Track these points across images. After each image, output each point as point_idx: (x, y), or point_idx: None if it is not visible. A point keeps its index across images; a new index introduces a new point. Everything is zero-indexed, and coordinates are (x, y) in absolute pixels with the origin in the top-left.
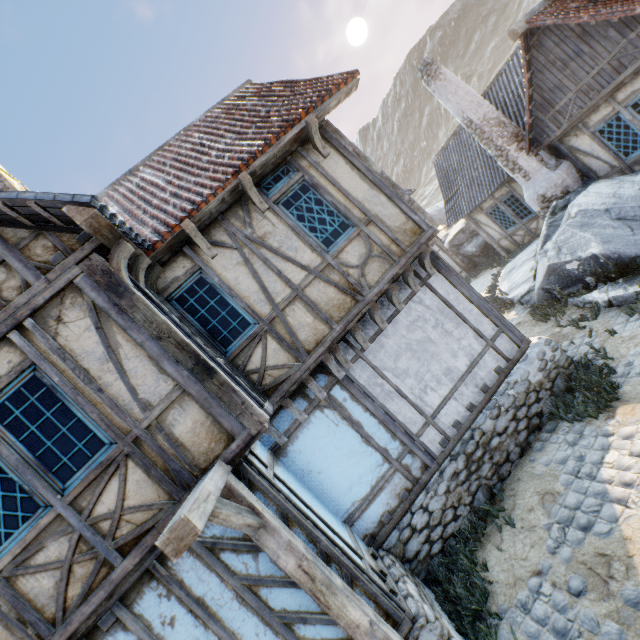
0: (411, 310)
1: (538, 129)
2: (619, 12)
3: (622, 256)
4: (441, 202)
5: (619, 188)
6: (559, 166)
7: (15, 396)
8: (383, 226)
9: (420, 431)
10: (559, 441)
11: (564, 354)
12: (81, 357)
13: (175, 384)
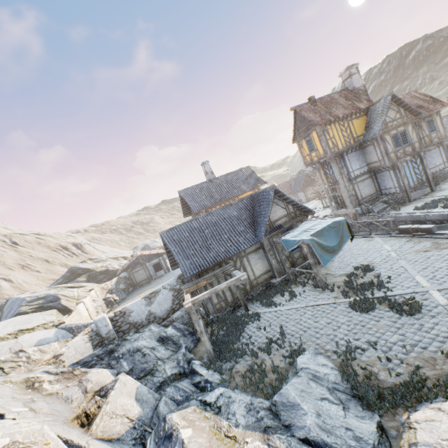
0: (434, 151)
1: None
2: None
3: None
4: None
5: None
6: None
7: (402, 133)
8: (440, 133)
9: None
10: None
11: None
12: (409, 132)
13: (417, 140)
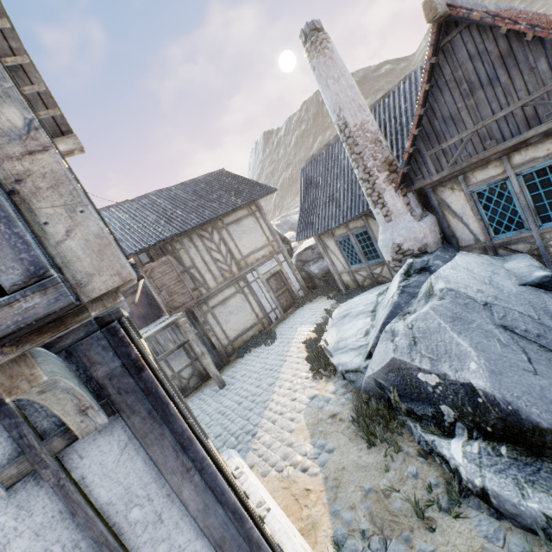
0: None
1: (415, 165)
2: None
3: (522, 415)
4: None
5: (494, 273)
6: (425, 218)
7: None
8: None
9: None
10: None
11: None
12: None
13: None
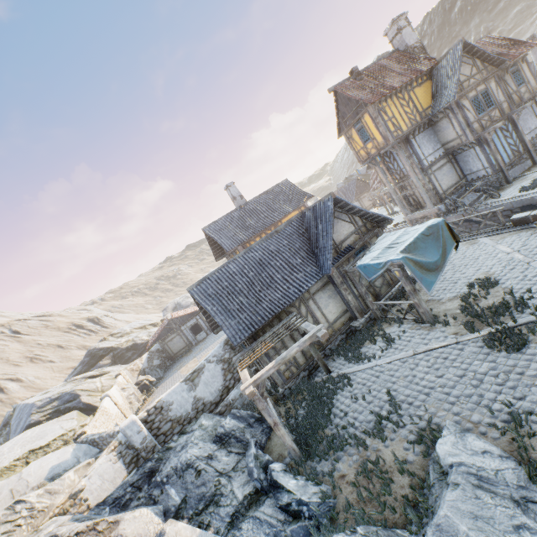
0: (525, 111)
1: None
2: None
3: None
4: None
5: None
6: None
7: (483, 93)
8: (531, 85)
9: None
10: None
11: None
12: (492, 90)
13: (504, 99)
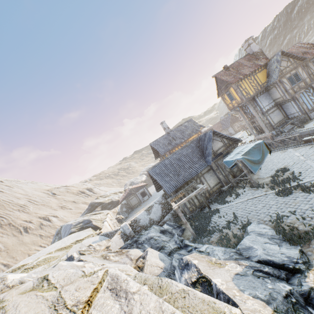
0: None
1: None
2: None
3: None
4: None
5: None
6: None
7: (294, 74)
8: None
9: None
10: None
11: None
12: (299, 72)
13: (307, 76)
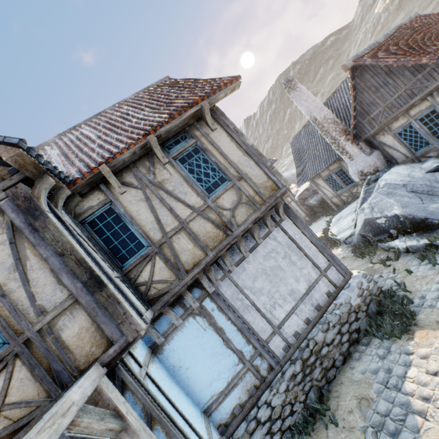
0: (267, 244)
1: (359, 128)
2: (412, 61)
3: (415, 217)
4: (294, 169)
5: (412, 171)
6: (372, 153)
7: None
8: (250, 182)
9: (268, 338)
10: (372, 354)
11: (376, 285)
12: None
13: (69, 294)
